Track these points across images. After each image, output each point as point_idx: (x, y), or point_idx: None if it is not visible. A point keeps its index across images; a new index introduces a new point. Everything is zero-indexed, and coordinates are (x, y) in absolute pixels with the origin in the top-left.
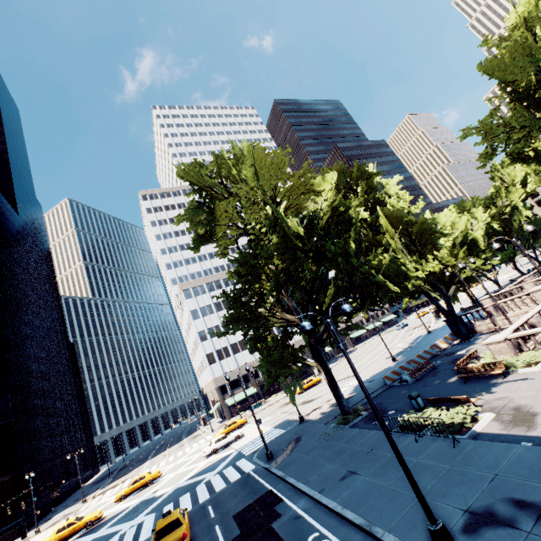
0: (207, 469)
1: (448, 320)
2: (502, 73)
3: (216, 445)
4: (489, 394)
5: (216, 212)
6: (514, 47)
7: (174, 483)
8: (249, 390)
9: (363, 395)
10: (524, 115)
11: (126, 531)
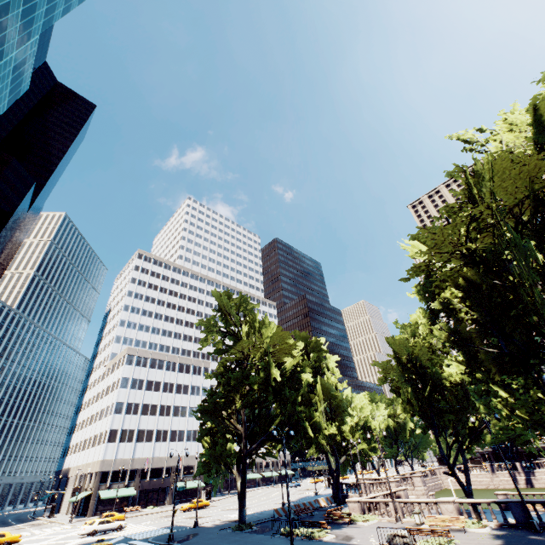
0: (90, 543)
1: (333, 483)
2: (395, 347)
3: (99, 526)
4: (337, 529)
5: (239, 343)
6: (401, 340)
7: None
8: (129, 490)
9: (253, 519)
10: (398, 373)
11: None
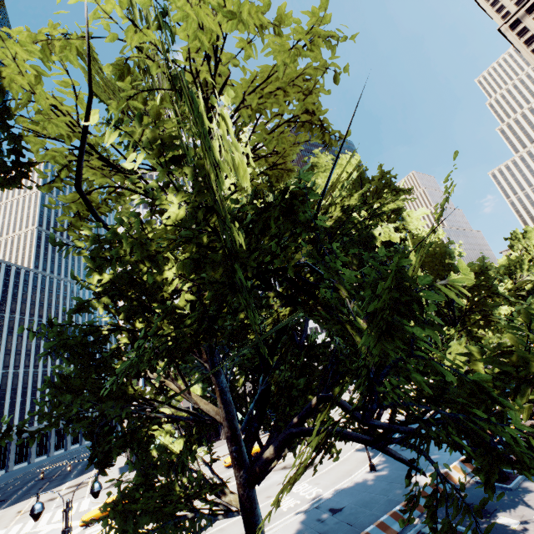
0: None
1: None
2: None
3: None
4: None
5: (5, 72)
6: None
7: None
8: None
9: None
10: None
11: None
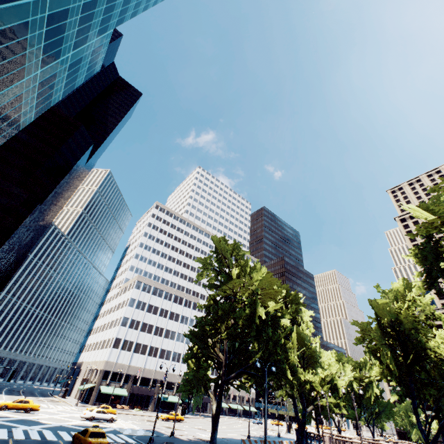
0: (87, 426)
1: (298, 429)
2: (377, 310)
3: (96, 414)
4: None
5: (231, 280)
6: (384, 304)
7: (56, 421)
8: (123, 391)
9: (222, 443)
10: (379, 335)
11: (27, 429)
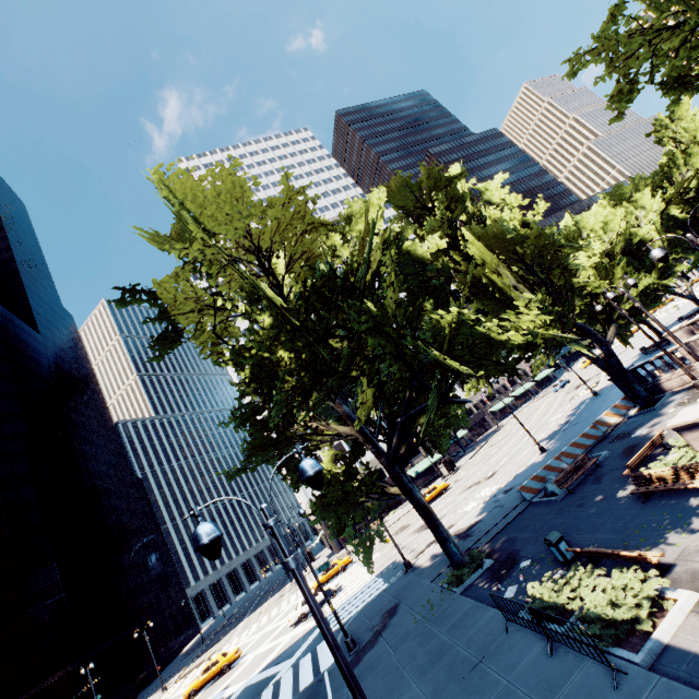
0: (286, 653)
1: (614, 380)
2: None
3: (304, 608)
4: (686, 534)
5: (164, 298)
6: None
7: (248, 674)
8: None
9: (492, 520)
10: None
11: None
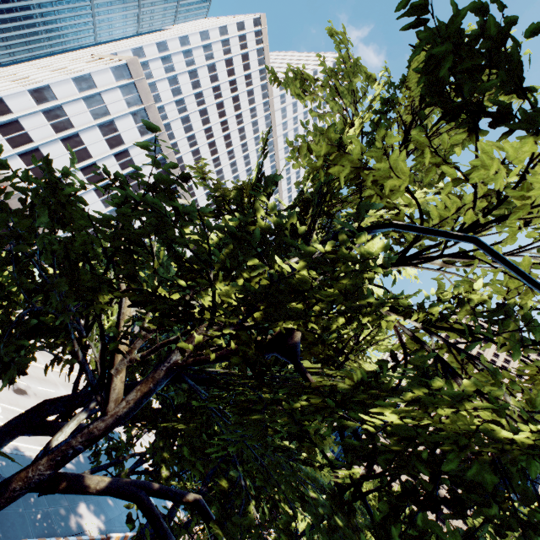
0: None
1: None
2: None
3: None
4: None
5: None
6: None
7: None
8: None
9: None
10: None
11: None
